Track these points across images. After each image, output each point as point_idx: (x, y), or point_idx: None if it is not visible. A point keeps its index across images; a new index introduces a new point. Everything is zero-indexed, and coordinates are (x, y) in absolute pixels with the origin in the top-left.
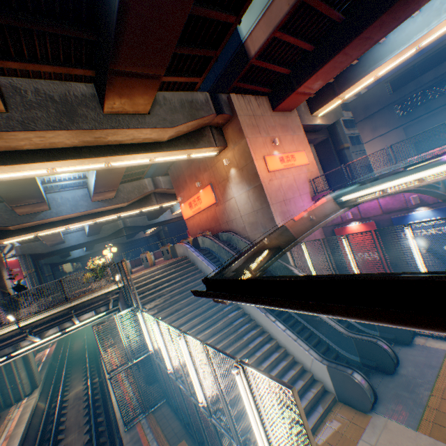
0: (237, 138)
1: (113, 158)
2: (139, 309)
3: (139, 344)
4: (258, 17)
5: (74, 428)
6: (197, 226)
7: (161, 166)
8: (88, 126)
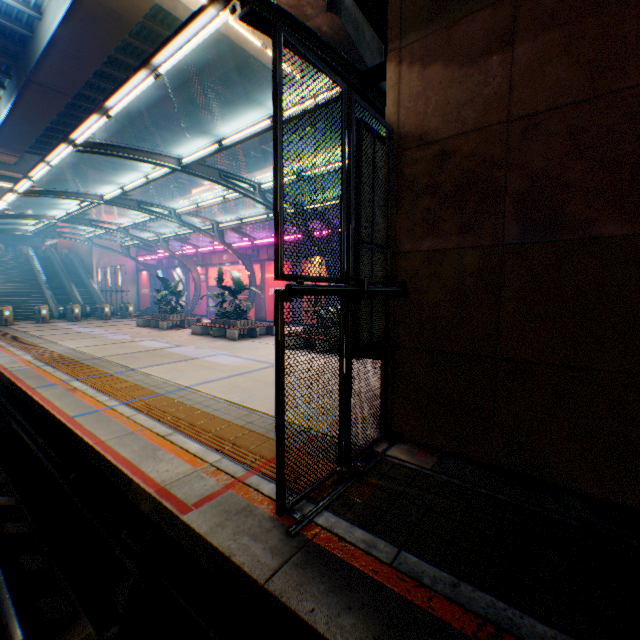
0: None
1: None
2: None
3: None
4: None
5: None
6: (64, 245)
7: None
8: None
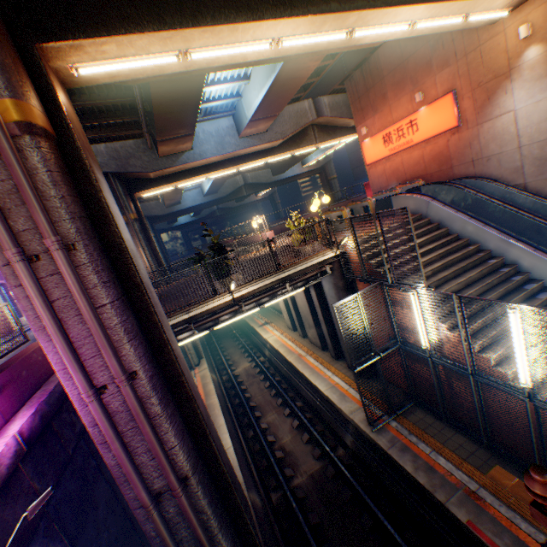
0: None
1: (367, 16)
2: (410, 288)
3: (382, 334)
4: None
5: (267, 407)
6: (391, 175)
7: (328, 78)
8: None
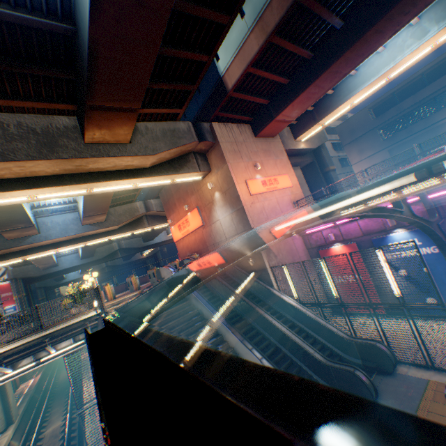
0: (220, 163)
1: (95, 184)
2: None
3: None
4: (233, 55)
5: None
6: (186, 248)
7: (153, 190)
8: (68, 155)
